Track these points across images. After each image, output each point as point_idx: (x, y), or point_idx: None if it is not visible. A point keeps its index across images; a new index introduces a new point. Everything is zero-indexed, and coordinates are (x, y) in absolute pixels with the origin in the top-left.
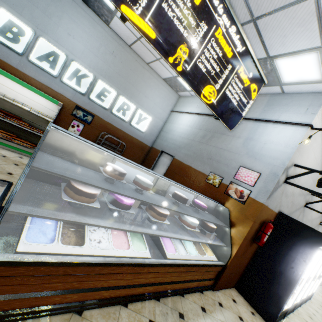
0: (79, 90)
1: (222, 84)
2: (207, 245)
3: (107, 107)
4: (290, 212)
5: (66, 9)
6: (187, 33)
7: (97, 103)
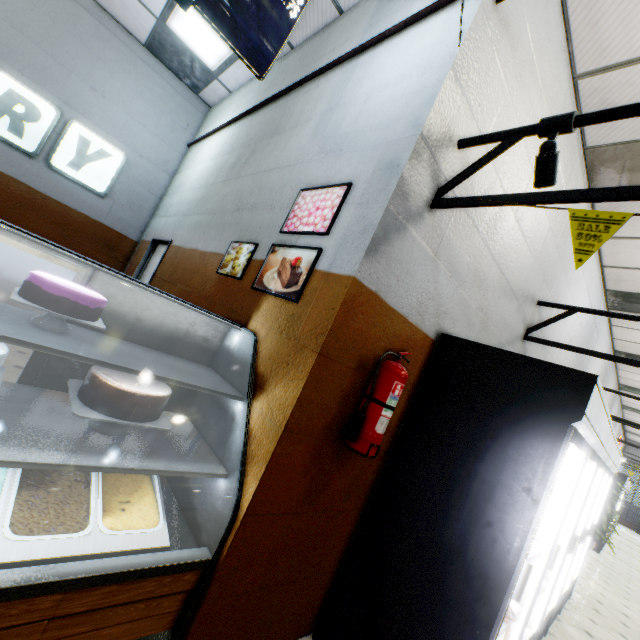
0: None
1: None
2: (153, 485)
3: None
4: None
5: None
6: None
7: None
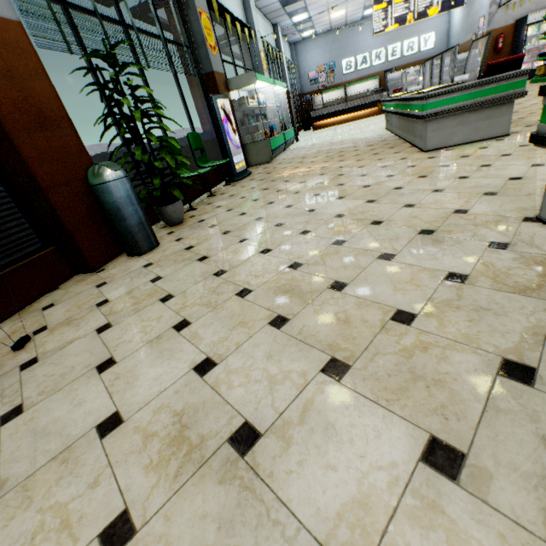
0: (381, 63)
1: (437, 1)
2: None
3: (399, 57)
4: (541, 8)
5: (358, 33)
6: (407, 10)
7: (393, 60)
